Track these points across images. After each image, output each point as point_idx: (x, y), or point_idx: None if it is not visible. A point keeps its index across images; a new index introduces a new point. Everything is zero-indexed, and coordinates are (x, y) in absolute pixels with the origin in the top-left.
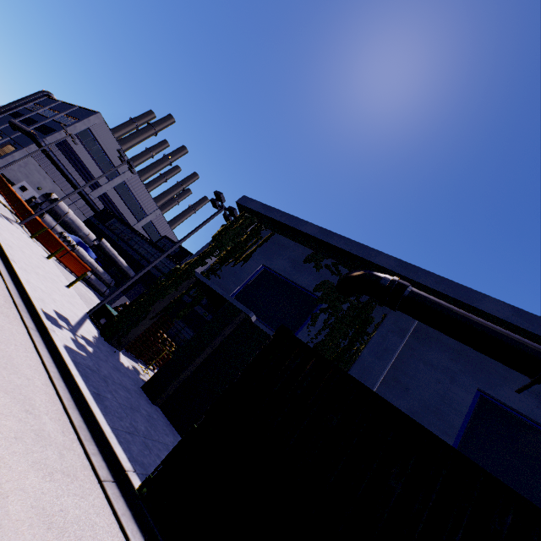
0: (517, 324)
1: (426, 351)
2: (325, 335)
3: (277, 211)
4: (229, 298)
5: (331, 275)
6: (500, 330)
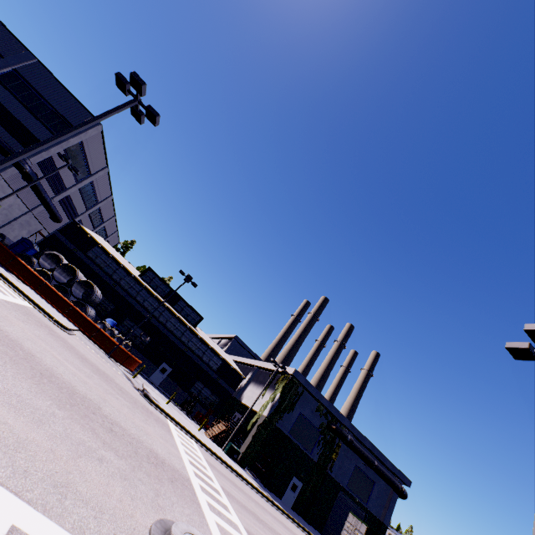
0: (371, 449)
1: (347, 452)
2: (322, 450)
3: (312, 386)
4: (292, 438)
5: (325, 419)
6: (369, 457)
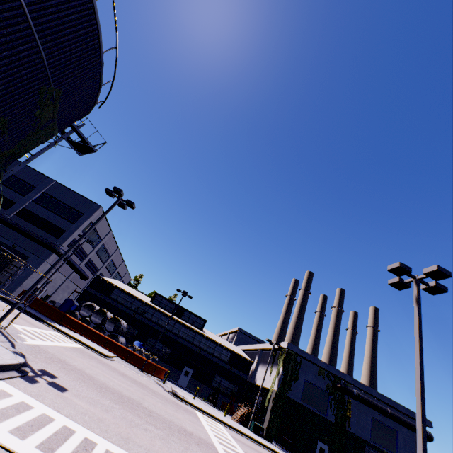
0: (379, 398)
1: (359, 407)
2: (336, 410)
3: (307, 353)
4: (305, 405)
5: (329, 380)
6: (380, 406)
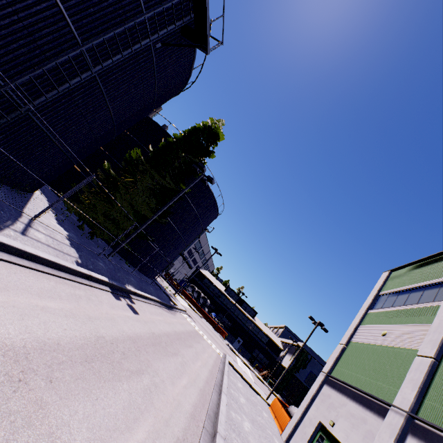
0: None
1: None
2: None
3: (315, 355)
4: (305, 384)
5: None
6: None
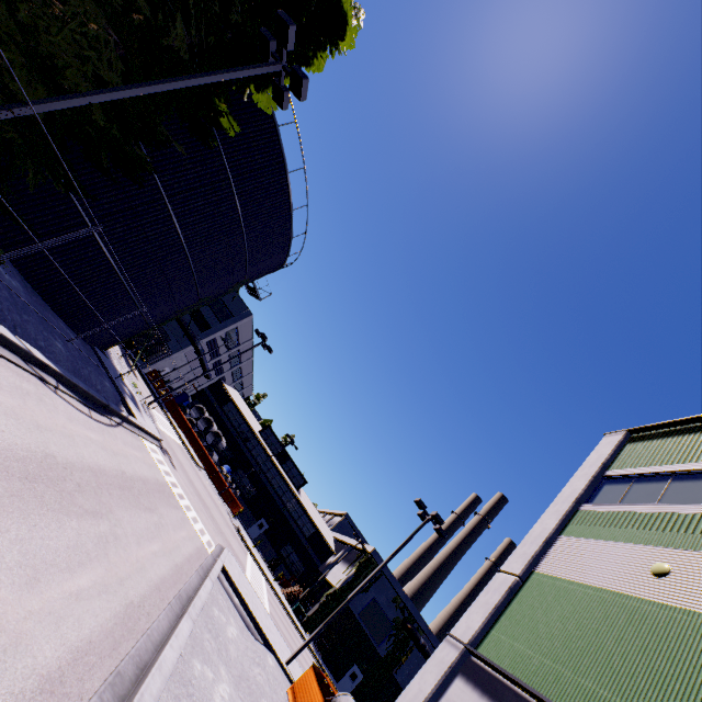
0: None
1: (421, 662)
2: (392, 647)
3: (389, 571)
4: (360, 620)
5: (401, 614)
6: None
